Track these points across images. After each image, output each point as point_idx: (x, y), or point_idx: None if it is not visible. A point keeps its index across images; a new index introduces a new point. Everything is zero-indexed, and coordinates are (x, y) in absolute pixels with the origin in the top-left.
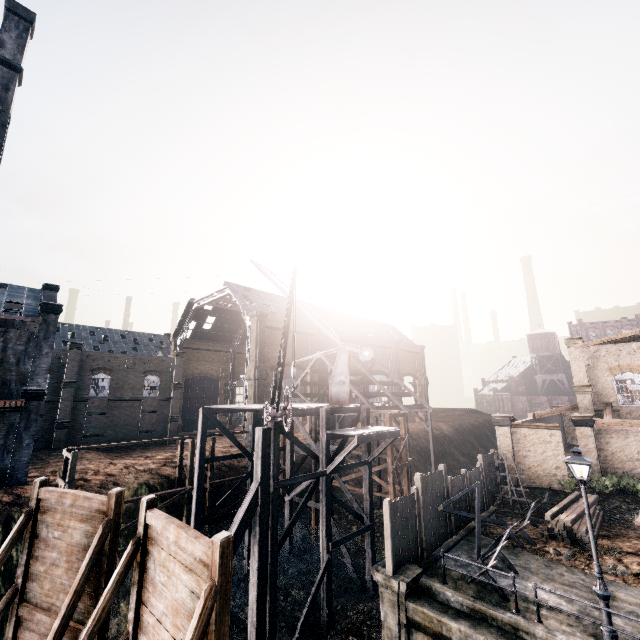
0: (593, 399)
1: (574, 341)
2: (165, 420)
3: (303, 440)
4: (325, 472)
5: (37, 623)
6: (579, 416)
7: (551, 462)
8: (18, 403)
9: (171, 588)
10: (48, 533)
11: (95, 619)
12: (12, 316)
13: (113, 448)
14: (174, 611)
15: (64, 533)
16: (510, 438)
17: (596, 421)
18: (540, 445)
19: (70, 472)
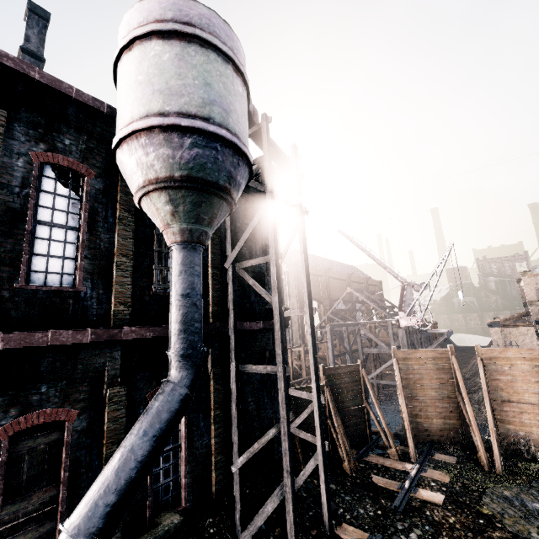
0: None
1: (526, 273)
2: None
3: None
4: None
5: (420, 402)
6: None
7: (528, 346)
8: None
9: (516, 369)
10: (409, 368)
11: (486, 384)
12: None
13: None
14: (523, 375)
15: (421, 366)
16: (500, 334)
17: None
18: (520, 336)
19: None
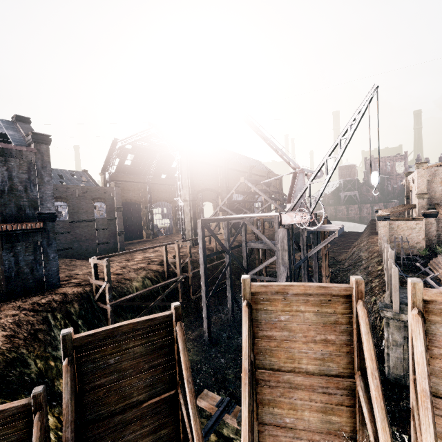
0: (427, 202)
1: (422, 164)
2: (114, 234)
3: (223, 241)
4: (307, 257)
5: (284, 382)
6: (429, 212)
7: (414, 240)
8: (37, 225)
9: None
10: (271, 318)
11: (428, 375)
12: (8, 145)
13: (81, 257)
14: None
15: (293, 316)
16: (388, 228)
17: (438, 214)
18: (408, 230)
19: (107, 274)
